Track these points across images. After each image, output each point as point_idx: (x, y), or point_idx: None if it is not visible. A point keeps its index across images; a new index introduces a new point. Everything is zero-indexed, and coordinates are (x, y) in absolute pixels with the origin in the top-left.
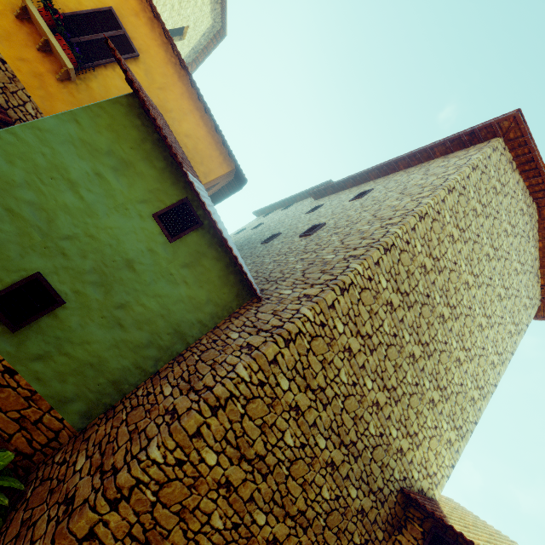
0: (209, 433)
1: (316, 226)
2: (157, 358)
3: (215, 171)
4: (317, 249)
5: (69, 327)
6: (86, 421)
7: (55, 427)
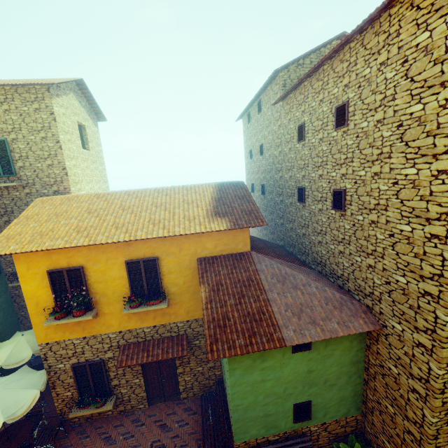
0: (441, 443)
1: (337, 194)
2: (358, 376)
3: (245, 238)
4: (373, 252)
5: (320, 402)
6: (359, 409)
7: (353, 418)
